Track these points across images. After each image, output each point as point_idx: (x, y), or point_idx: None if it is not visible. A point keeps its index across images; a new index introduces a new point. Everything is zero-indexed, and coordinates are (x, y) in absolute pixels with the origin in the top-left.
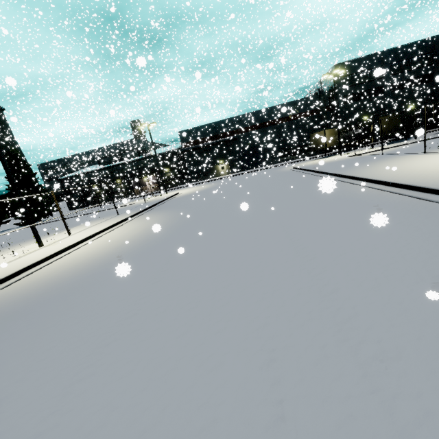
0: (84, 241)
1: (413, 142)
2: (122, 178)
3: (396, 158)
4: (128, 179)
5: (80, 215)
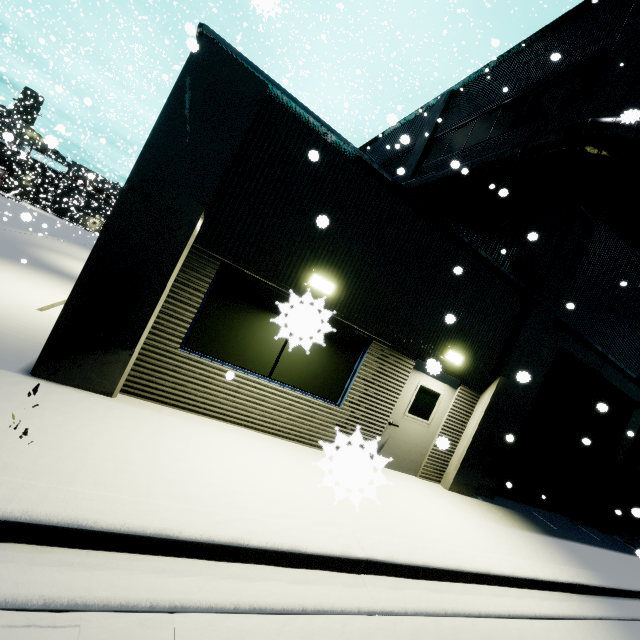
0: None
1: None
2: None
3: None
4: None
5: None
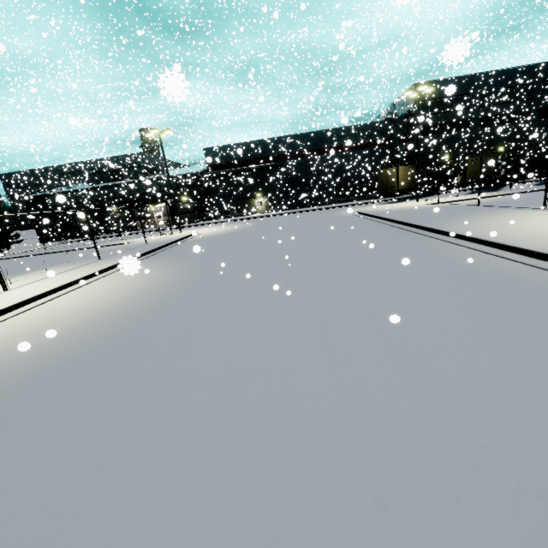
0: (21, 305)
1: (512, 193)
2: (120, 204)
3: (509, 213)
4: (121, 206)
5: (49, 252)
